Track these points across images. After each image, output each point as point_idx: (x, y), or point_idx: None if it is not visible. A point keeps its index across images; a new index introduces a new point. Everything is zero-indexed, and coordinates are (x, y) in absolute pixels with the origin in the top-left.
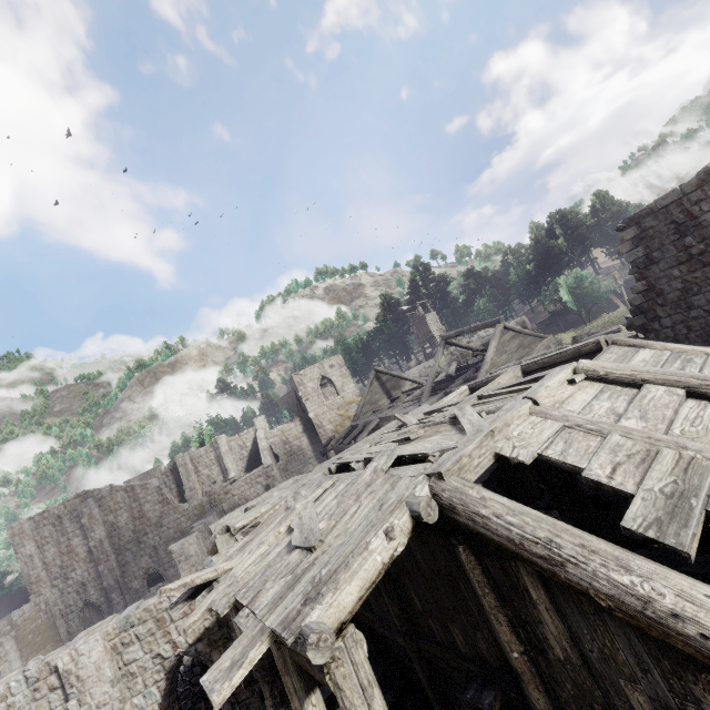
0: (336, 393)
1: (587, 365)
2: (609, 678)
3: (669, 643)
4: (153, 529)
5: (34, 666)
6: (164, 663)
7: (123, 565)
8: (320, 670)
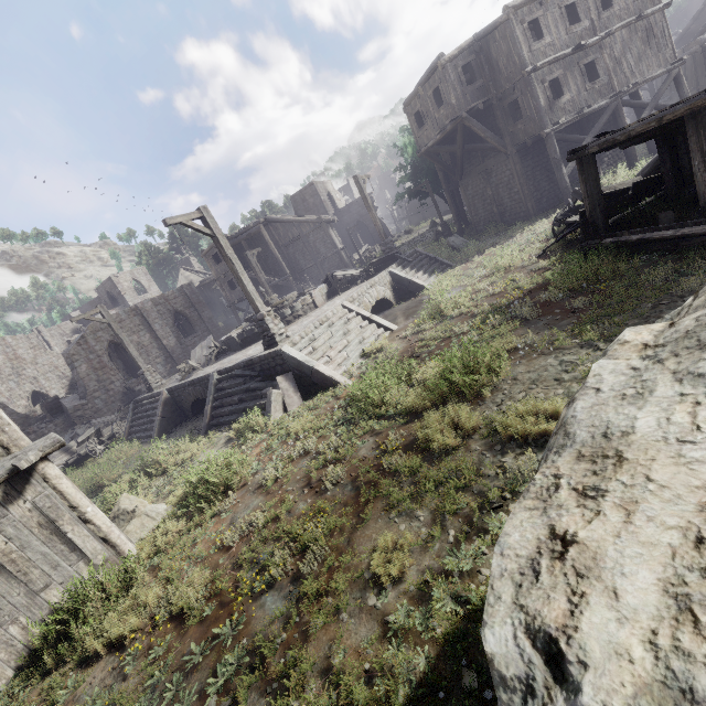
0: (145, 291)
1: (284, 215)
2: (287, 233)
3: (290, 222)
4: (30, 366)
5: (125, 309)
6: (171, 312)
7: (9, 391)
8: (259, 228)
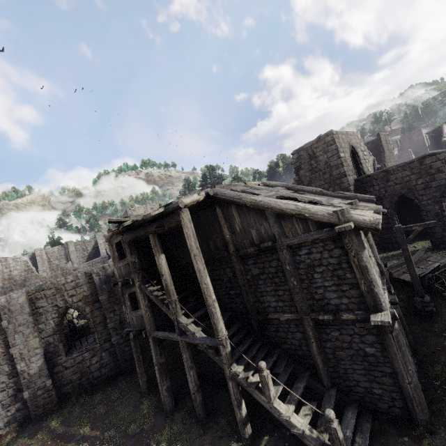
0: None
1: (264, 181)
2: (248, 230)
3: (259, 208)
4: (18, 287)
5: None
6: (59, 310)
7: None
8: (178, 217)
